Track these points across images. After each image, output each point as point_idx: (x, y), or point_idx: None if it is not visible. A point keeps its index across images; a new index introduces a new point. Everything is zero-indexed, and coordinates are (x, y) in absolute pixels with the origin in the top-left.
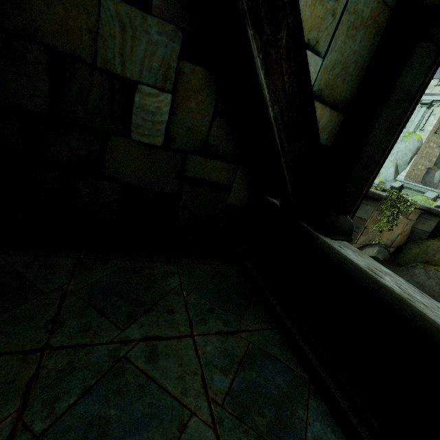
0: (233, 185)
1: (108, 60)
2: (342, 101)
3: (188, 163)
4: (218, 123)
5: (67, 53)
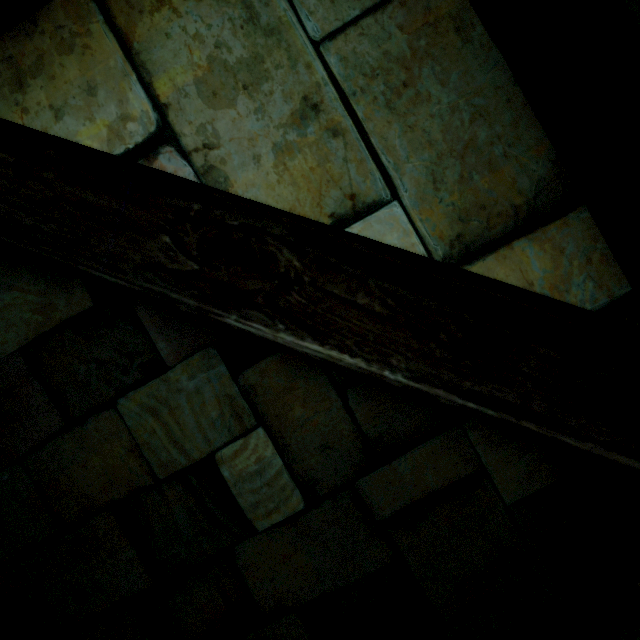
0: (484, 465)
1: (165, 461)
2: (538, 192)
3: (366, 496)
4: (357, 396)
5: (126, 495)
